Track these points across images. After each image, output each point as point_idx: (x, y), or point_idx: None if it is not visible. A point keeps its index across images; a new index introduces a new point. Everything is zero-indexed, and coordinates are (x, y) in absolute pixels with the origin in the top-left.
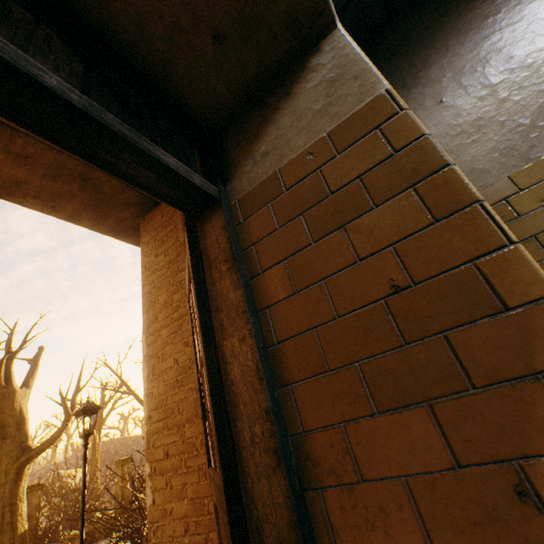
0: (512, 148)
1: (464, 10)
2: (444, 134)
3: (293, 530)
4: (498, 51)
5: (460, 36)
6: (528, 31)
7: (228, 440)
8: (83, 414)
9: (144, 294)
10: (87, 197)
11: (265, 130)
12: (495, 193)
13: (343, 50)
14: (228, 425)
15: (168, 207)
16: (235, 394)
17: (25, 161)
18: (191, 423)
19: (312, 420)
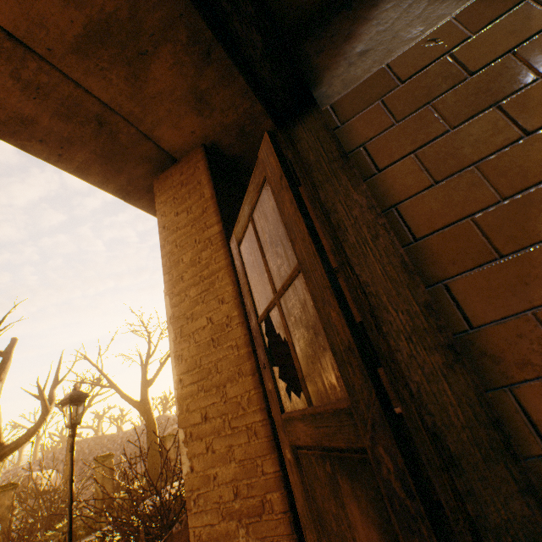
0: None
1: None
2: None
3: (495, 429)
4: None
5: None
6: None
7: (367, 348)
8: (70, 402)
9: (163, 255)
10: (100, 146)
11: (360, 29)
12: None
13: None
14: (364, 332)
15: (188, 164)
16: (372, 296)
17: (35, 93)
18: (234, 382)
19: (483, 313)
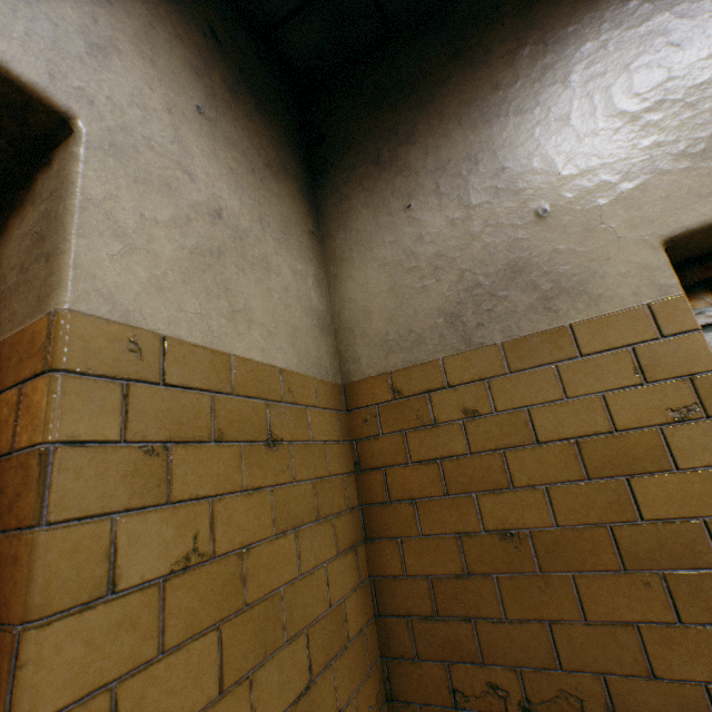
0: (460, 318)
1: (478, 60)
2: (398, 263)
3: None
4: (493, 151)
5: (461, 104)
6: (535, 131)
7: None
8: None
9: None
10: None
11: None
12: (422, 378)
13: (61, 188)
14: None
15: None
16: None
17: None
18: None
19: None
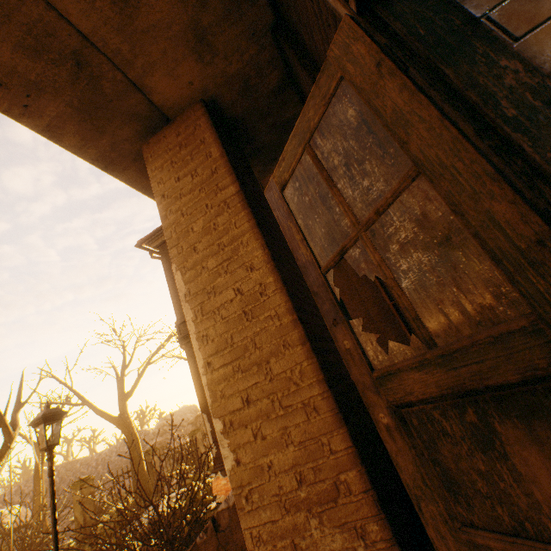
0: None
1: None
2: None
3: None
4: None
5: None
6: None
7: None
8: (44, 422)
9: (166, 226)
10: (78, 96)
11: None
12: None
13: None
14: None
15: (185, 123)
16: None
17: None
18: (279, 356)
19: None
